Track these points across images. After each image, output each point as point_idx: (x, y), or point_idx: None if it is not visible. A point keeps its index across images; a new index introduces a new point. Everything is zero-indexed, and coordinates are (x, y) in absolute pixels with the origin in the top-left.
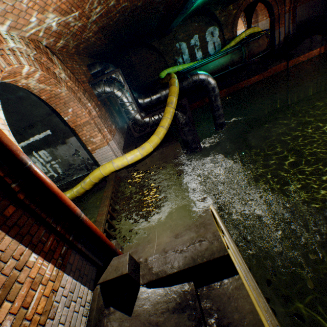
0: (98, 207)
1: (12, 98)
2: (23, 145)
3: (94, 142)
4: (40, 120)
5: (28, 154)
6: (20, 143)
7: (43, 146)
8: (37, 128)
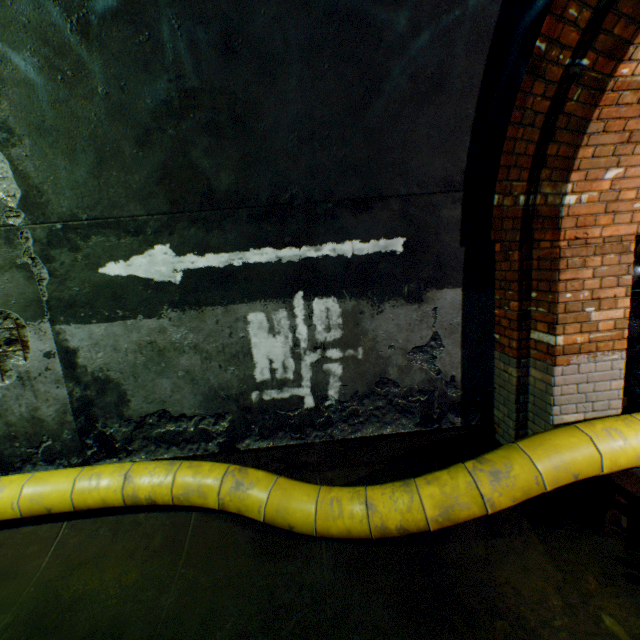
0: (567, 637)
1: (419, 72)
2: (284, 259)
3: (589, 324)
4: (404, 193)
5: (278, 293)
6: (279, 247)
7: (342, 286)
8: (373, 217)
